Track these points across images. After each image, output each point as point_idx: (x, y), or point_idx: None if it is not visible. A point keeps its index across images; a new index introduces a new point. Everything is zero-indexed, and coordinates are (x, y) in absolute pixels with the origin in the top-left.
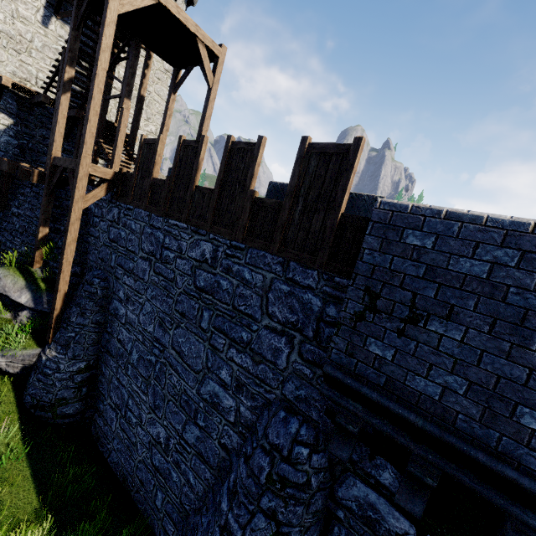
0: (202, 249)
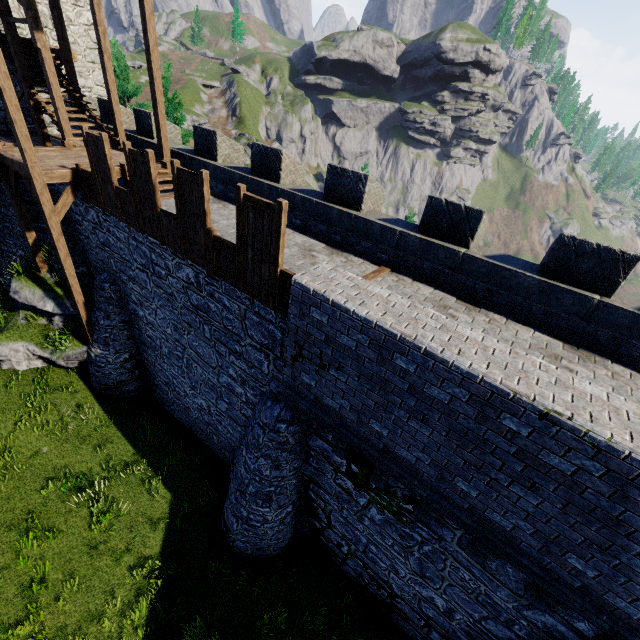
0: (186, 273)
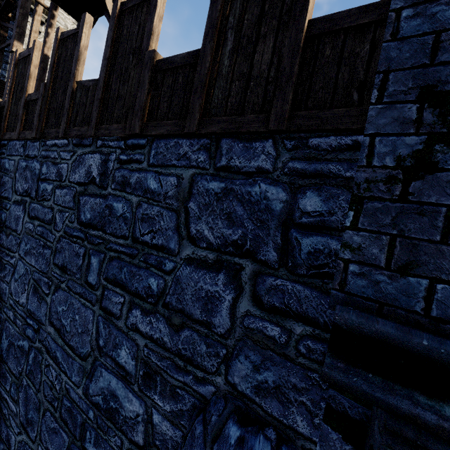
0: (87, 166)
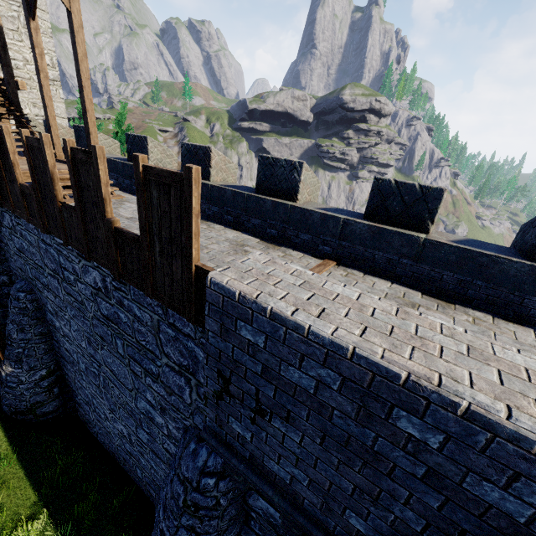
0: (93, 277)
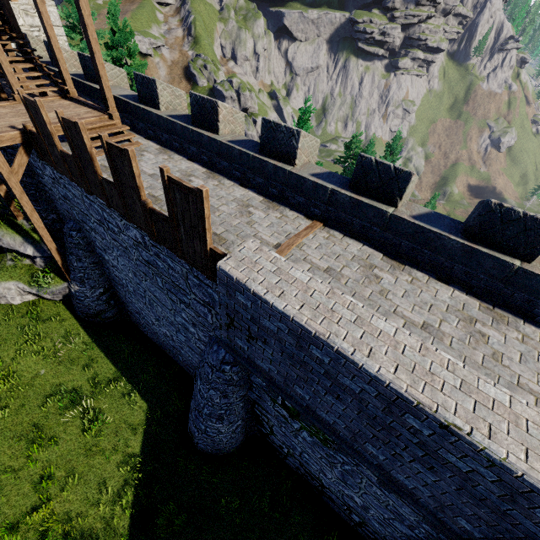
0: (134, 233)
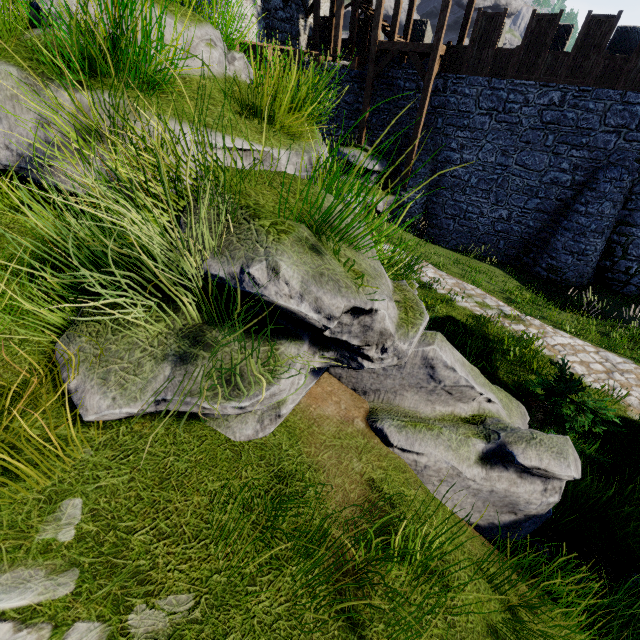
0: (550, 97)
